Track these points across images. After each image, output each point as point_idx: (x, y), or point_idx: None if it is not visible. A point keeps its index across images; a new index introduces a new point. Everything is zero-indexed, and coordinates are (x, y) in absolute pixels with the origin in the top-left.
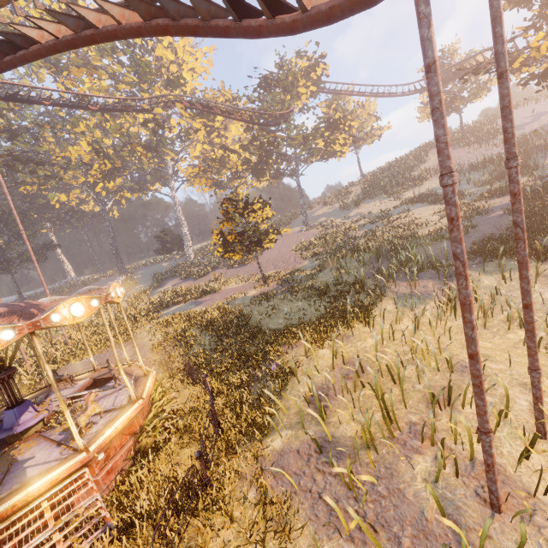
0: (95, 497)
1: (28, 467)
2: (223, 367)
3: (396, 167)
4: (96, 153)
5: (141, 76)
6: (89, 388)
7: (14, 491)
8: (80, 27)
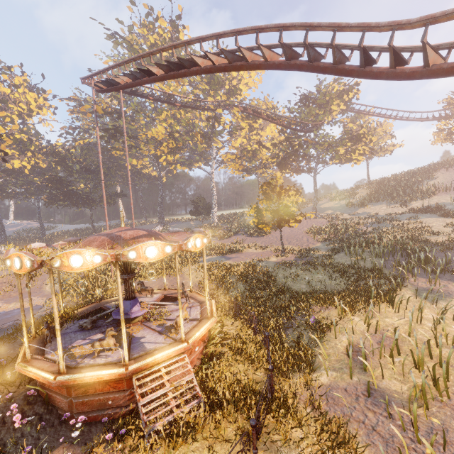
0: (191, 377)
1: (144, 342)
2: (258, 311)
3: (403, 179)
4: (169, 135)
5: (211, 85)
6: (159, 301)
7: (144, 355)
8: (233, 60)
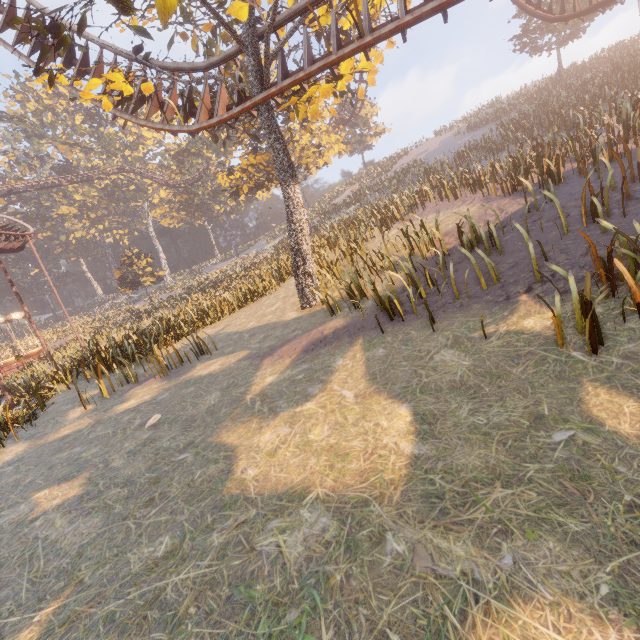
0: None
1: None
2: None
3: (325, 199)
4: (79, 210)
5: (105, 147)
6: None
7: None
8: None
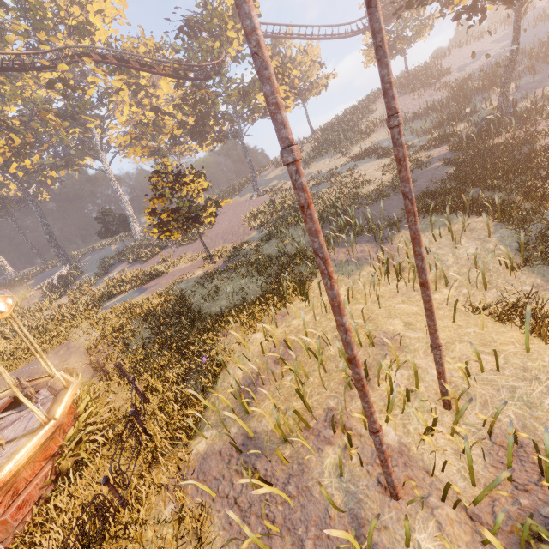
0: None
1: None
2: (162, 361)
3: (345, 119)
4: None
5: (34, 23)
6: (11, 407)
7: None
8: None
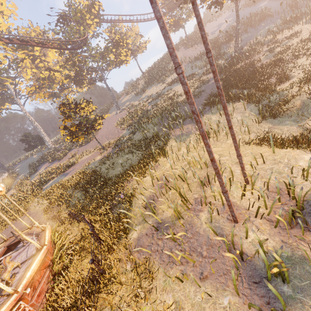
0: None
1: None
2: (94, 206)
3: (159, 64)
4: None
5: None
6: (6, 253)
7: None
8: None
